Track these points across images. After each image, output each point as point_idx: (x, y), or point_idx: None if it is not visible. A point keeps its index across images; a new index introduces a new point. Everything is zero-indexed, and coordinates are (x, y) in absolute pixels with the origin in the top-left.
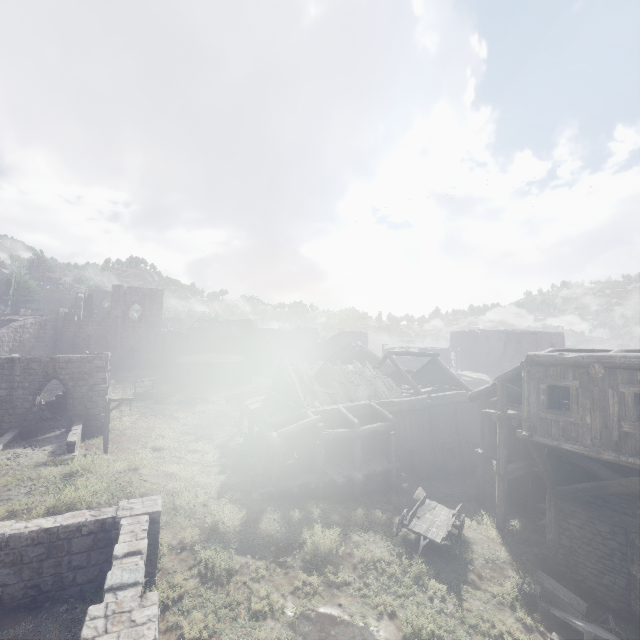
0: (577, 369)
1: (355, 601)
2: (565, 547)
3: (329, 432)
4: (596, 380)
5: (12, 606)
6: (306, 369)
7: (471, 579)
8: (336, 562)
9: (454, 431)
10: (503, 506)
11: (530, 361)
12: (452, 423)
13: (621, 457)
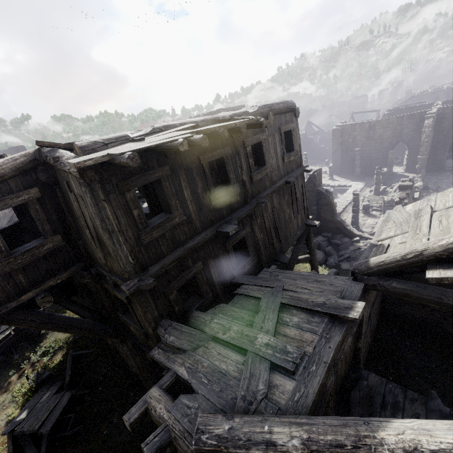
0: None
1: None
2: None
3: None
4: None
5: None
6: None
7: (9, 382)
8: None
9: None
10: None
11: None
12: None
13: None
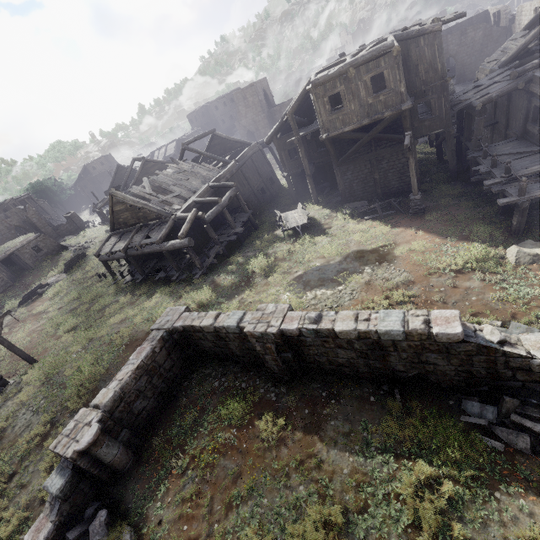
0: (341, 77)
1: (299, 266)
2: (348, 188)
3: (208, 215)
4: (352, 80)
5: (158, 411)
6: (140, 190)
7: (326, 227)
8: (274, 265)
9: (258, 176)
10: (315, 191)
11: (315, 85)
12: (255, 172)
13: (372, 118)
